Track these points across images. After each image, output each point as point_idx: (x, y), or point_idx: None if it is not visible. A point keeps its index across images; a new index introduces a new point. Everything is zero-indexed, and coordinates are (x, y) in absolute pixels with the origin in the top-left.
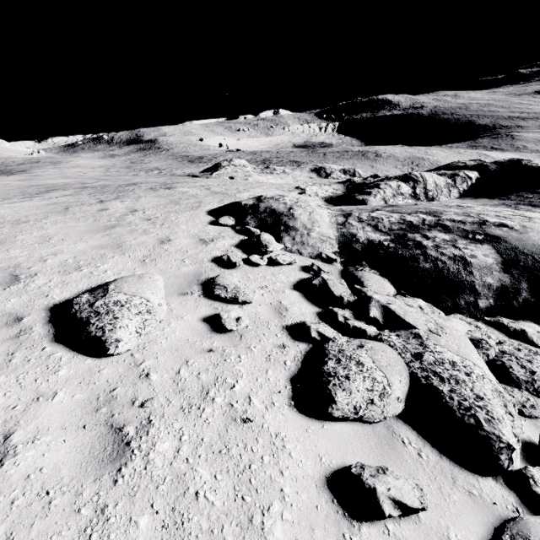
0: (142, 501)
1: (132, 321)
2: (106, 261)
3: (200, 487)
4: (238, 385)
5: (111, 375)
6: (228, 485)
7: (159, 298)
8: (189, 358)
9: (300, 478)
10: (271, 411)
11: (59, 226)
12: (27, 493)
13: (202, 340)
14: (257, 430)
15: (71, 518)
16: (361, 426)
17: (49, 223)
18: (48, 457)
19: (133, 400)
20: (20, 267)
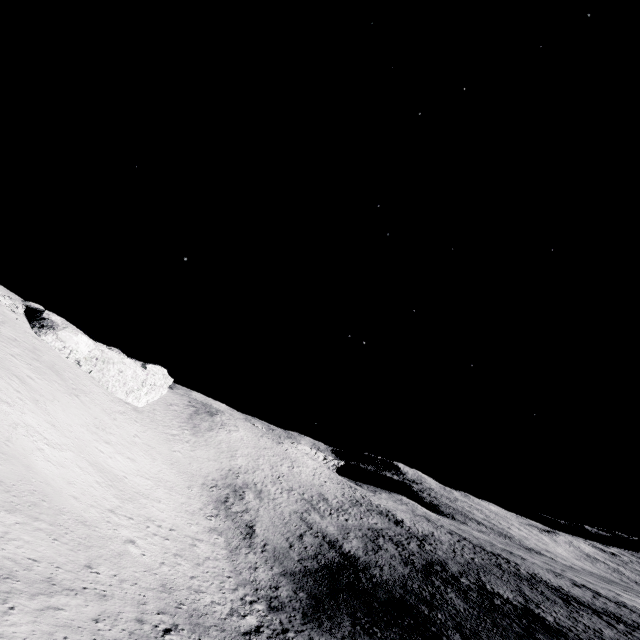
0: None
1: None
2: None
3: None
4: None
5: None
6: None
7: None
8: None
9: None
10: None
11: None
12: None
13: None
14: None
15: None
16: None
17: None
18: None
19: None
20: None
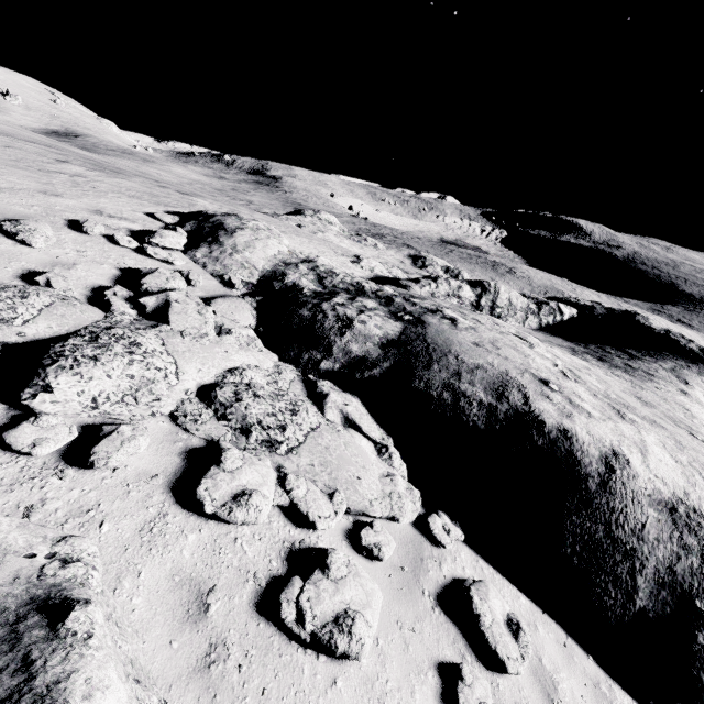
0: None
1: None
2: None
3: None
4: None
5: None
6: None
7: None
8: None
9: None
10: None
11: None
12: None
13: None
14: None
15: None
16: None
17: None
18: None
19: None
20: None
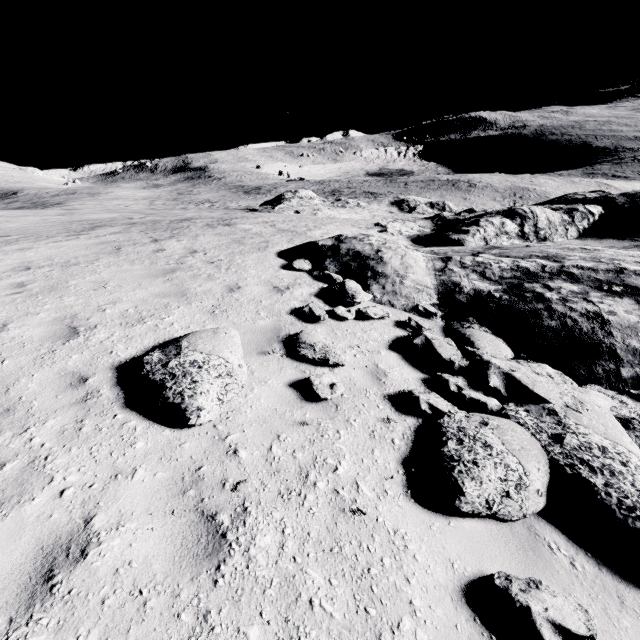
0: (248, 608)
1: (213, 385)
2: (171, 312)
3: (314, 593)
4: (341, 467)
5: (195, 451)
6: (346, 593)
7: (238, 358)
8: (280, 432)
9: (431, 588)
10: (384, 501)
11: (113, 270)
12: (118, 591)
13: (293, 410)
14: (371, 525)
15: (170, 625)
16: (495, 525)
17: (101, 265)
18: (136, 548)
19: (223, 482)
20: (78, 318)
